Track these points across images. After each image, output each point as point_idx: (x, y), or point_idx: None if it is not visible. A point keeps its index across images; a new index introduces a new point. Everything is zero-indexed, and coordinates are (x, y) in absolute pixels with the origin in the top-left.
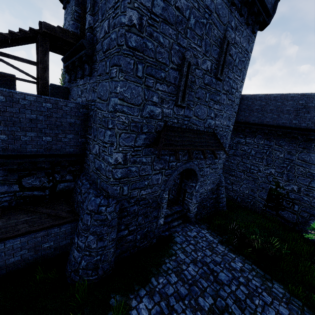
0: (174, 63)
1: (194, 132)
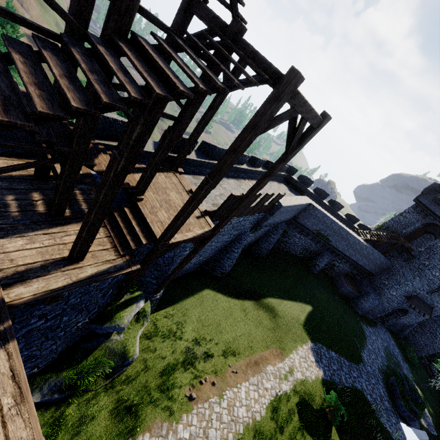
0: (439, 285)
1: (424, 302)
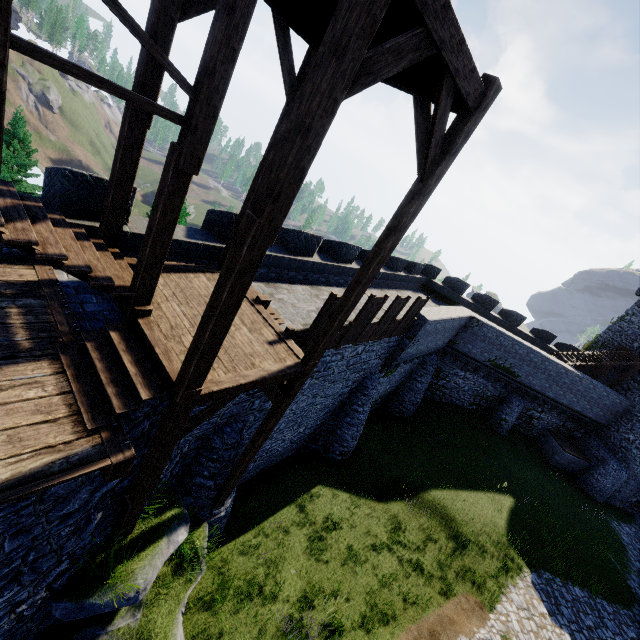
0: None
1: None
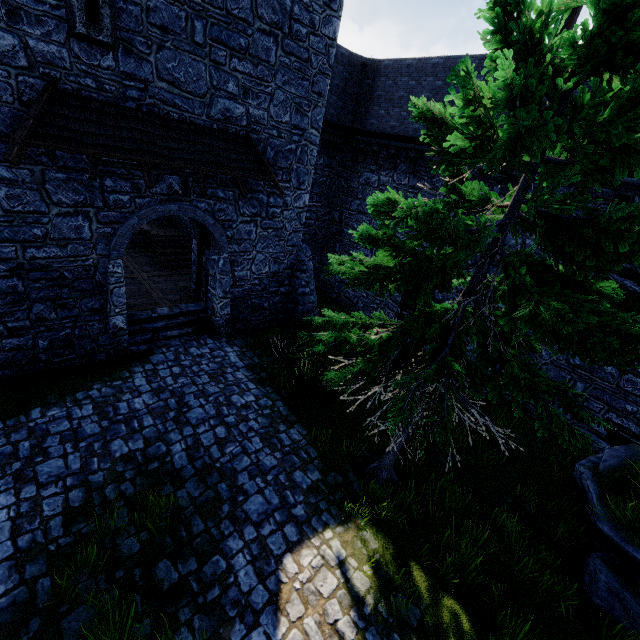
0: None
1: (169, 124)
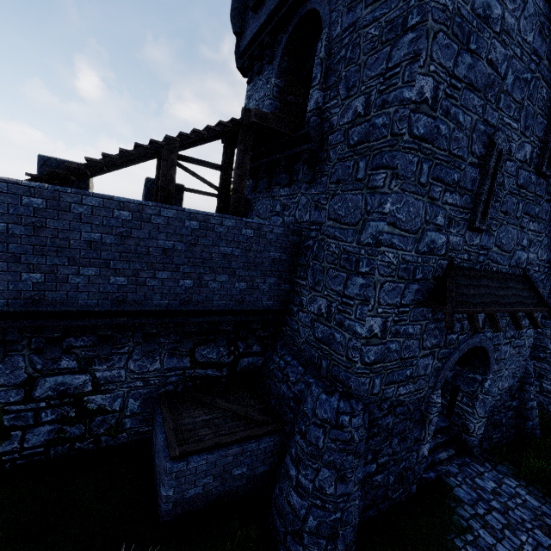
0: (474, 155)
1: (493, 276)
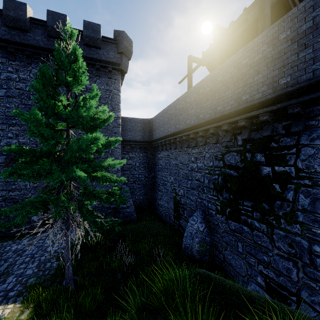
0: None
1: None
